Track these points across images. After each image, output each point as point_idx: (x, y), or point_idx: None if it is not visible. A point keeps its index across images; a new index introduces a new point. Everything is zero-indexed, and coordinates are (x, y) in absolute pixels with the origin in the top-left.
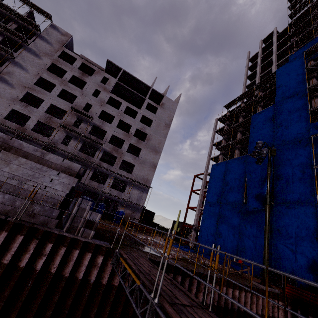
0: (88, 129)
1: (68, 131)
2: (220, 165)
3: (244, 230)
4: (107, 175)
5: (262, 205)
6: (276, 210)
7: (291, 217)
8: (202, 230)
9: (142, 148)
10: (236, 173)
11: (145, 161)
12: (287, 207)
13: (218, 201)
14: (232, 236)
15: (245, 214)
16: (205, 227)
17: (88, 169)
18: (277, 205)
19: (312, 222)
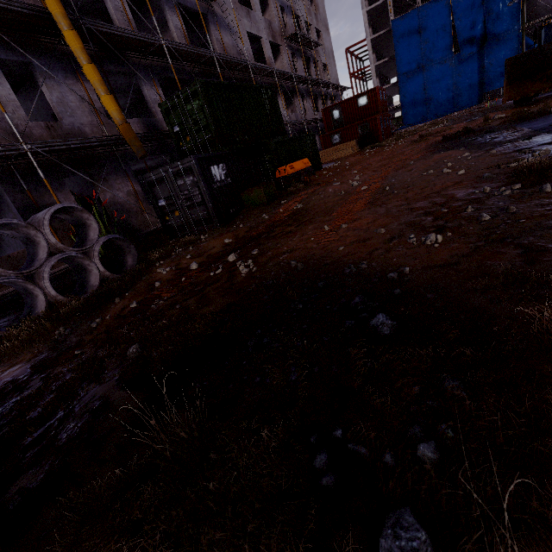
0: (293, 25)
1: (288, 43)
2: (409, 18)
3: (458, 79)
4: (327, 96)
5: (476, 49)
6: (488, 48)
7: (501, 48)
8: (407, 106)
9: (321, 31)
10: (438, 22)
11: (329, 52)
12: (498, 40)
13: (419, 67)
14: (446, 91)
15: (457, 65)
16: (409, 101)
17: (318, 98)
18: (488, 42)
19: (516, 44)
